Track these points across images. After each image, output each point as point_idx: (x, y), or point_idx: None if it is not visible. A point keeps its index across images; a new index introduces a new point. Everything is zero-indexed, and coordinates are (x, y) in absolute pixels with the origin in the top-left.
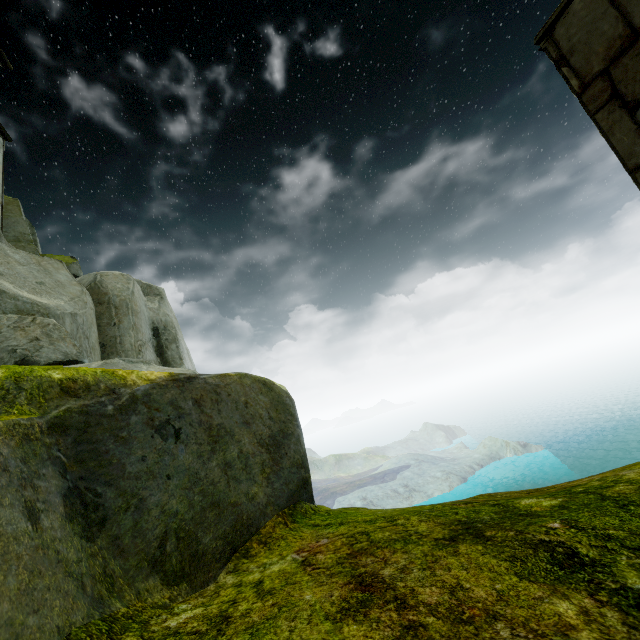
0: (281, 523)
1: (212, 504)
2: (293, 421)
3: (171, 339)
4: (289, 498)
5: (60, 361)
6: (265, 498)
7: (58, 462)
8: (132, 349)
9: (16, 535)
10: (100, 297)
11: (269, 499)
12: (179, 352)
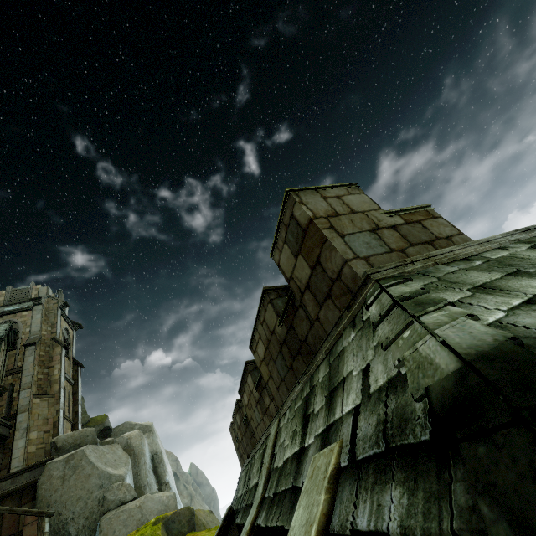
0: (189, 534)
1: (179, 532)
2: (193, 515)
3: (160, 461)
4: (191, 530)
5: (132, 499)
6: (187, 530)
7: (164, 528)
8: (144, 476)
9: (165, 533)
10: (130, 452)
11: (187, 530)
12: (164, 468)
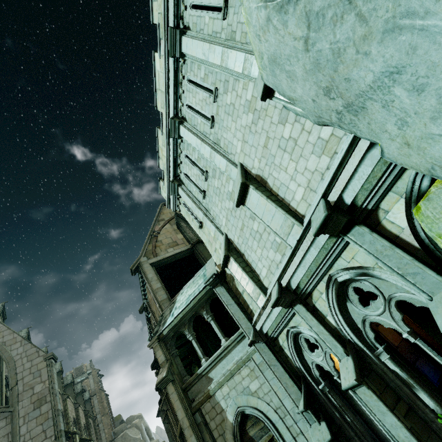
0: None
1: None
2: None
3: (148, 429)
4: None
5: None
6: None
7: None
8: (145, 437)
9: None
10: (138, 429)
11: None
12: (151, 432)
